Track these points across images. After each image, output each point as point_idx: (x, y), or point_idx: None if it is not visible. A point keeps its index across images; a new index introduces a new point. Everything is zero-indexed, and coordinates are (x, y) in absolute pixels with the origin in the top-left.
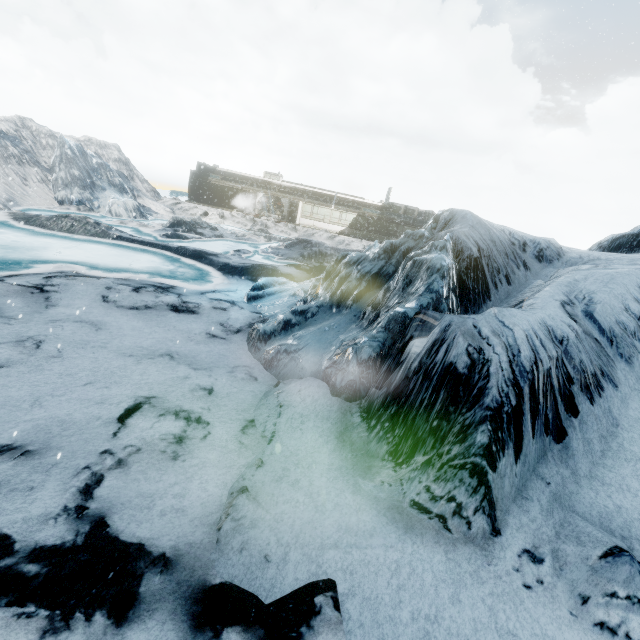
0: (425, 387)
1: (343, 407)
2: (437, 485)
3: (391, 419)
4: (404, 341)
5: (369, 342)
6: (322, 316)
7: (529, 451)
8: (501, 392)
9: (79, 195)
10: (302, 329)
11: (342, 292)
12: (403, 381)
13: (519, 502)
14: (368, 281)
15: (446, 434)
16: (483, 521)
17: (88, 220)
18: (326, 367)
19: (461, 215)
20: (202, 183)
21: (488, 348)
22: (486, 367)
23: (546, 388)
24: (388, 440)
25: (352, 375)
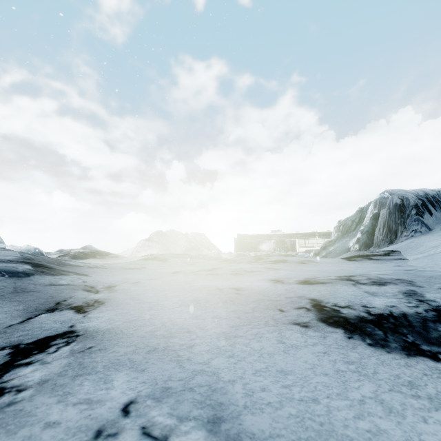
0: (391, 216)
1: (364, 251)
2: (407, 233)
3: (384, 235)
4: (378, 214)
5: (365, 226)
6: (340, 240)
7: (436, 214)
8: (415, 201)
9: (195, 253)
10: (332, 246)
11: (345, 229)
12: (383, 223)
13: (438, 225)
14: (356, 221)
15: (404, 222)
16: (424, 228)
17: (208, 255)
18: (350, 246)
19: (390, 190)
20: (241, 242)
21: (406, 195)
22: (407, 198)
23: (435, 200)
24: (386, 241)
25: (363, 239)
